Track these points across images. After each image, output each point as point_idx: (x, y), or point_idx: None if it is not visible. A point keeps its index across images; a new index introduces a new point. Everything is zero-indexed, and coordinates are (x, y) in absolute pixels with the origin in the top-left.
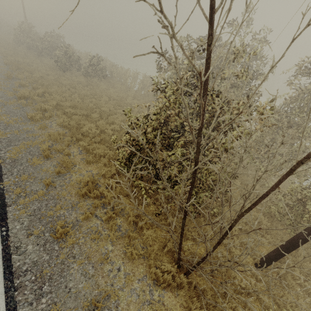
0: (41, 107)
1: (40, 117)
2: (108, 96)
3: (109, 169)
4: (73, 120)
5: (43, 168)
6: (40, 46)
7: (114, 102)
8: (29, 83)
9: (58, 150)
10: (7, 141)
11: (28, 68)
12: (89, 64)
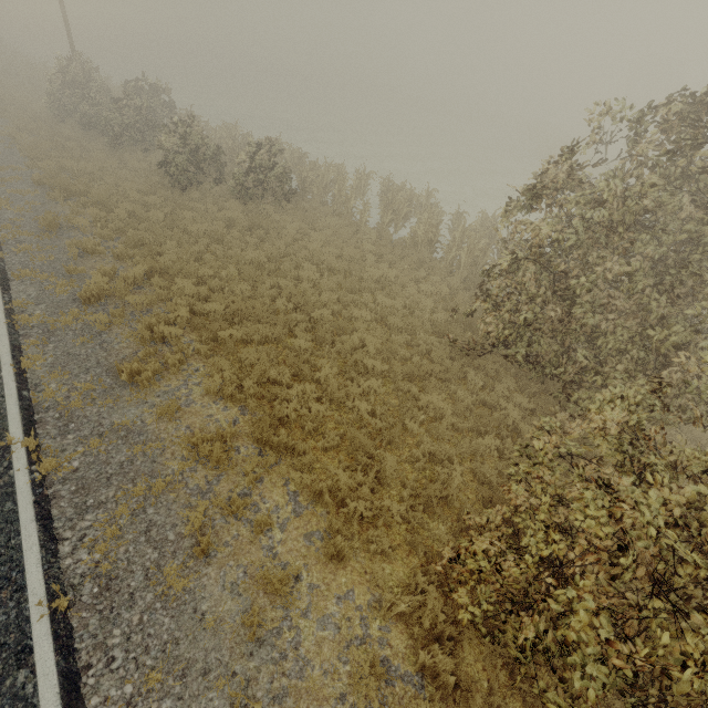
0: (148, 328)
1: (154, 370)
2: (313, 261)
3: (416, 598)
4: (249, 376)
5: (200, 608)
6: (115, 122)
7: (334, 281)
8: (104, 239)
9: (231, 511)
10: (73, 488)
11: (95, 193)
12: (249, 166)
